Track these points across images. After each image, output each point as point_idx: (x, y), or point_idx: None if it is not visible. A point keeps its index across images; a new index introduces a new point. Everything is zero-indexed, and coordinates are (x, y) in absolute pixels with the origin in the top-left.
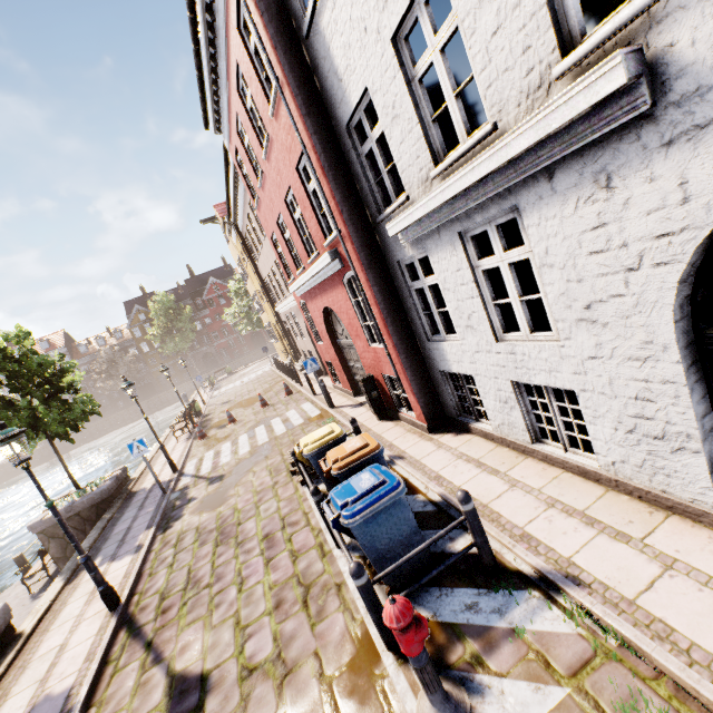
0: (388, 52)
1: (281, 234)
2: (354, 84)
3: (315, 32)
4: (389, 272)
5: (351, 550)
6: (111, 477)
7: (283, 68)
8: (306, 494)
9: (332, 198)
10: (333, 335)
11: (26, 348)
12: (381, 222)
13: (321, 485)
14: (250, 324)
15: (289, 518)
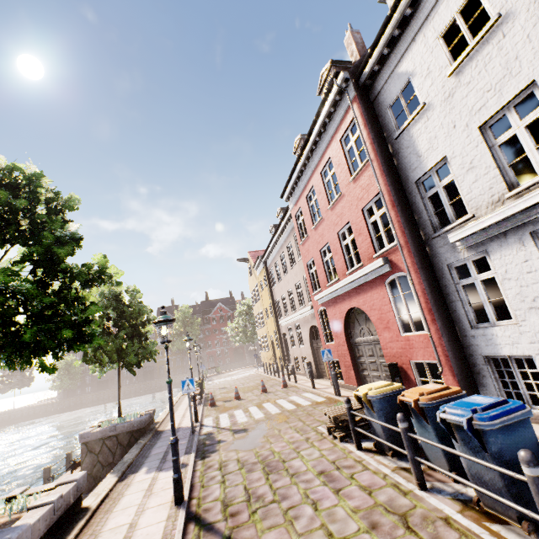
0: (473, 134)
1: (321, 258)
2: (433, 156)
3: (404, 136)
4: (435, 274)
5: (438, 493)
6: (147, 413)
7: (376, 152)
8: (349, 447)
9: (396, 222)
10: (348, 335)
11: (136, 298)
12: (436, 237)
13: (361, 443)
14: (243, 337)
15: (340, 462)
